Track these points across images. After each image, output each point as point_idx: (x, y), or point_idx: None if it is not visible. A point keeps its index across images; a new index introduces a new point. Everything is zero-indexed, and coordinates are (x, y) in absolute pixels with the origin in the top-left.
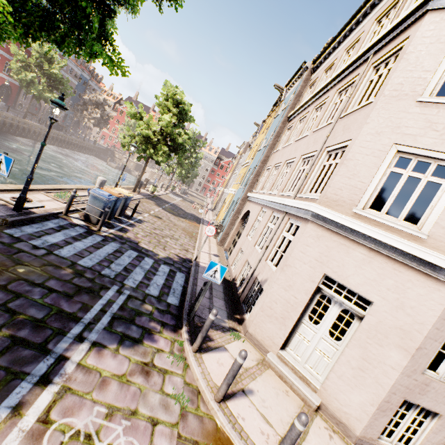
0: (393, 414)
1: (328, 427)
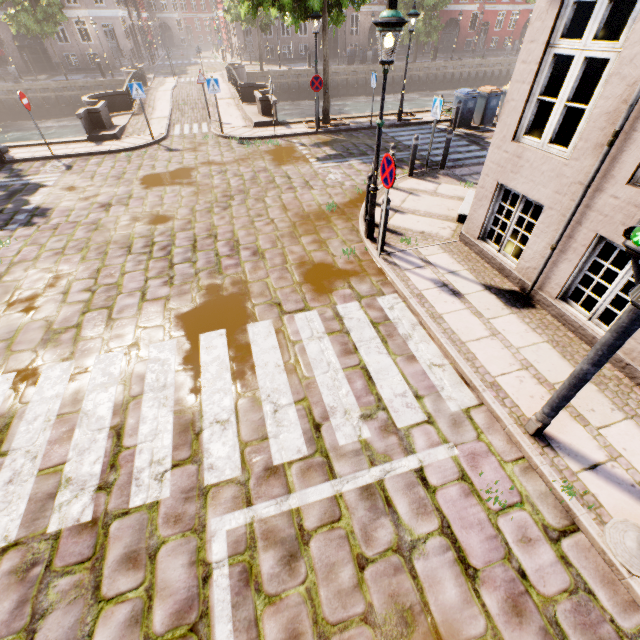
0: (488, 204)
1: (452, 228)
